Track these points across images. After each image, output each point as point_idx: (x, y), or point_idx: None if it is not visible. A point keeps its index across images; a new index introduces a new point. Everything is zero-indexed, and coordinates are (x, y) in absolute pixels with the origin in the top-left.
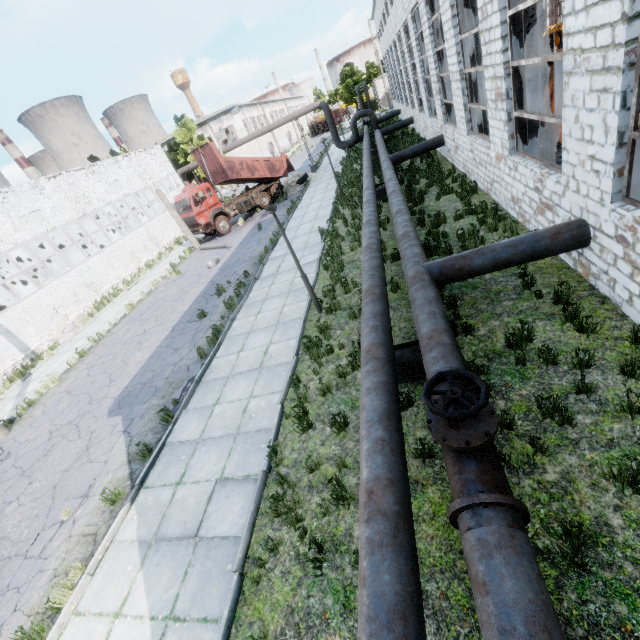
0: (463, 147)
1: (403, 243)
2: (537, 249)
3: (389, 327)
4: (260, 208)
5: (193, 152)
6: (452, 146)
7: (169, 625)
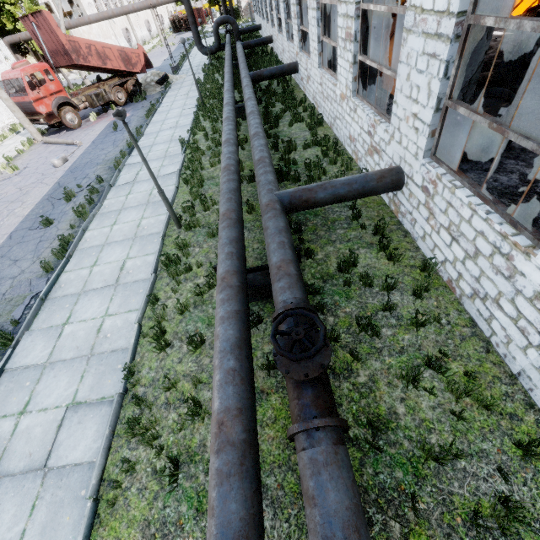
0: (314, 79)
1: (259, 168)
2: (366, 189)
3: (243, 253)
4: (115, 104)
5: (22, 18)
6: (305, 75)
7: None
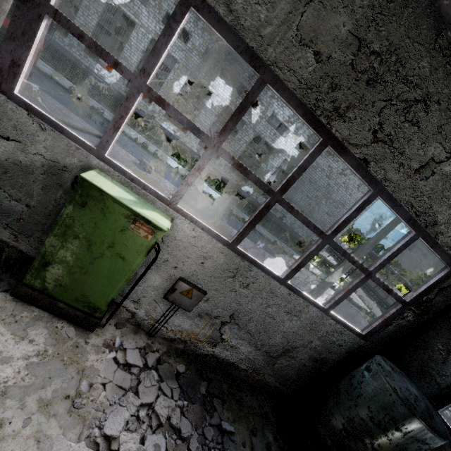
0: (188, 142)
1: (244, 191)
2: None
3: None
4: None
5: None
6: (169, 131)
7: (294, 253)
